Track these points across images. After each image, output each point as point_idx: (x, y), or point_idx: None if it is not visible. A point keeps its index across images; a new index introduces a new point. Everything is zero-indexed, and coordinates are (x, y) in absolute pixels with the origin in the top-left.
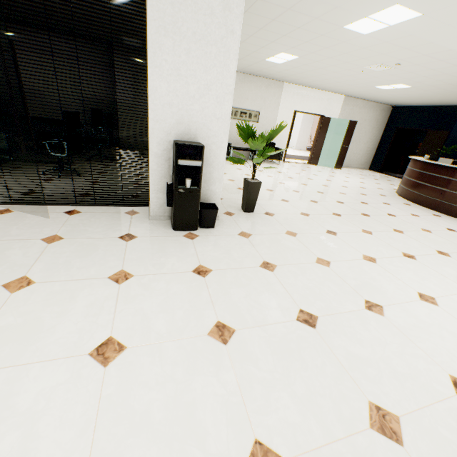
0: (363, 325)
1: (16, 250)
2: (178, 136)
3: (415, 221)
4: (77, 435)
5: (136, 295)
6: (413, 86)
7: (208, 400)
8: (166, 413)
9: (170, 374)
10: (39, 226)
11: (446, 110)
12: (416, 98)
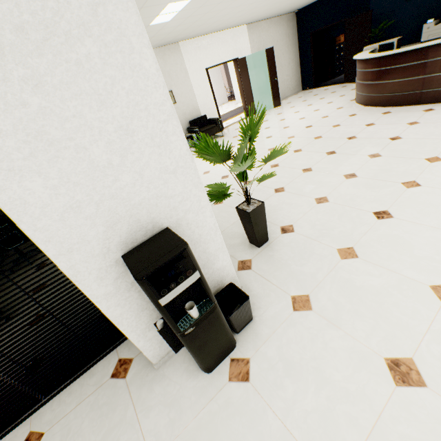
0: None
1: None
2: (124, 244)
3: (424, 131)
4: None
5: None
6: None
7: None
8: None
9: None
10: None
11: None
12: None
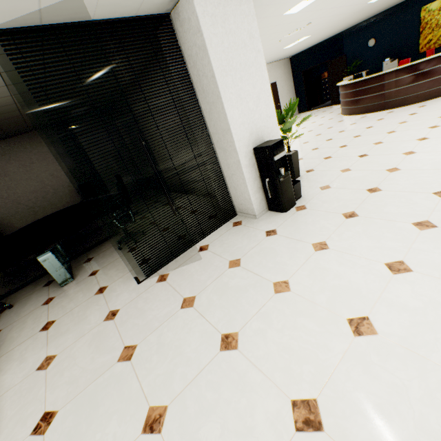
0: None
1: (231, 281)
2: (253, 144)
3: (386, 122)
4: None
5: (349, 245)
6: (311, 35)
7: None
8: None
9: None
10: (207, 266)
11: (331, 41)
12: (310, 42)
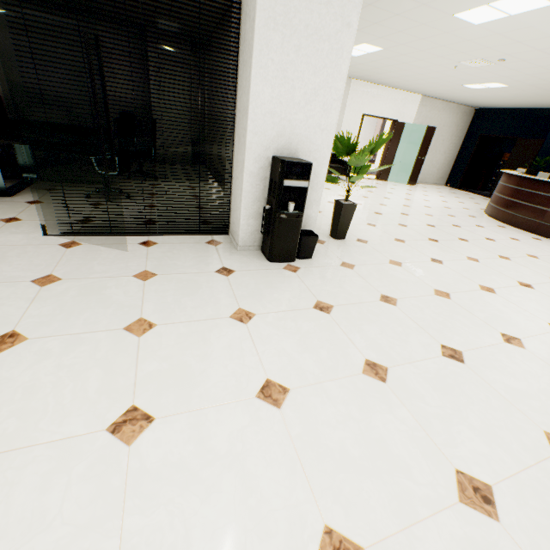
0: (509, 358)
1: (113, 289)
2: (277, 152)
3: (517, 245)
4: (289, 473)
5: (269, 335)
6: (509, 86)
7: (395, 436)
8: (361, 450)
9: (346, 413)
10: (121, 260)
11: (540, 114)
12: (508, 99)
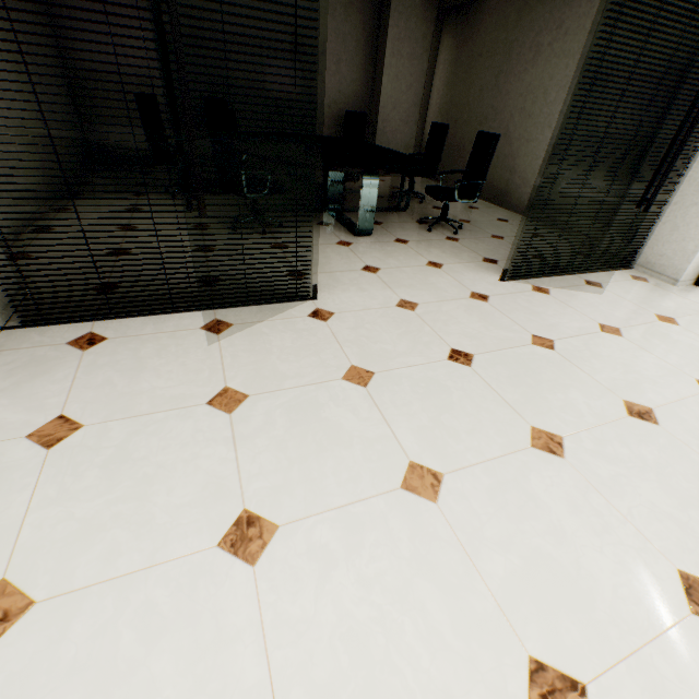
0: None
1: (674, 335)
2: None
3: None
4: None
5: None
6: None
7: None
8: None
9: None
10: (614, 305)
11: None
12: None
